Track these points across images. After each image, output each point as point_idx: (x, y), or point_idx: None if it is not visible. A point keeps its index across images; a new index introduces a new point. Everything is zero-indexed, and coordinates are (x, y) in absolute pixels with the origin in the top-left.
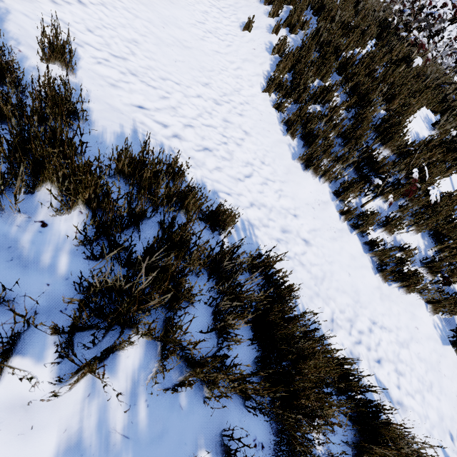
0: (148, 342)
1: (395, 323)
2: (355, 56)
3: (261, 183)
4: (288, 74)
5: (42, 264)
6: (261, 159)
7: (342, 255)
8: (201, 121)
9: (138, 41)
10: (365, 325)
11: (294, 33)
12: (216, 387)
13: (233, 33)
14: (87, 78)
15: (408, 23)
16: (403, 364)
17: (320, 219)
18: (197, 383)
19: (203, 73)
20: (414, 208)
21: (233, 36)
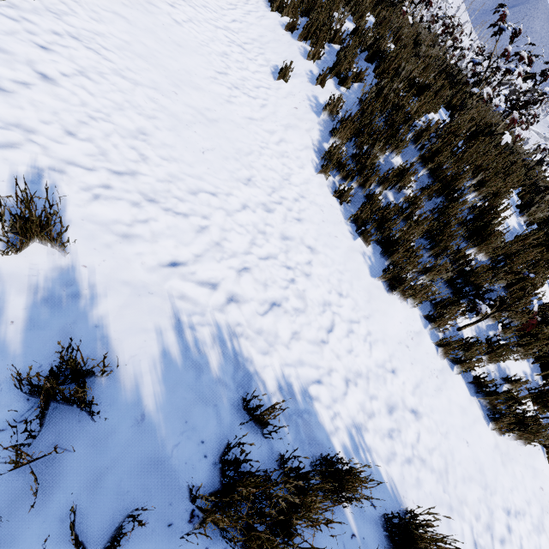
0: None
1: (523, 495)
2: (432, 128)
3: (347, 334)
4: (346, 146)
5: None
6: (337, 289)
7: (453, 414)
8: (257, 253)
9: (147, 129)
10: (503, 524)
11: (345, 87)
12: None
13: (264, 84)
14: (83, 243)
15: (477, 75)
16: None
17: (418, 362)
18: None
19: (241, 162)
20: None
21: (265, 90)
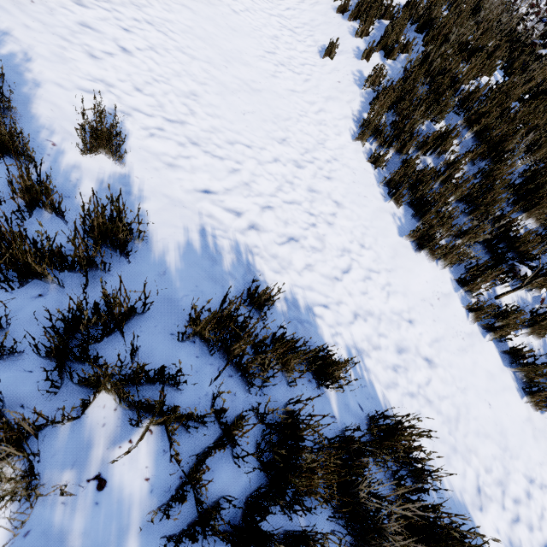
0: None
1: None
2: (481, 90)
3: (363, 279)
4: (386, 115)
5: None
6: (360, 241)
7: (476, 375)
8: (282, 197)
9: (197, 92)
10: (521, 488)
11: (391, 58)
12: None
13: (310, 62)
14: (138, 163)
15: None
16: None
17: (442, 321)
18: None
19: (279, 125)
20: None
21: (311, 67)
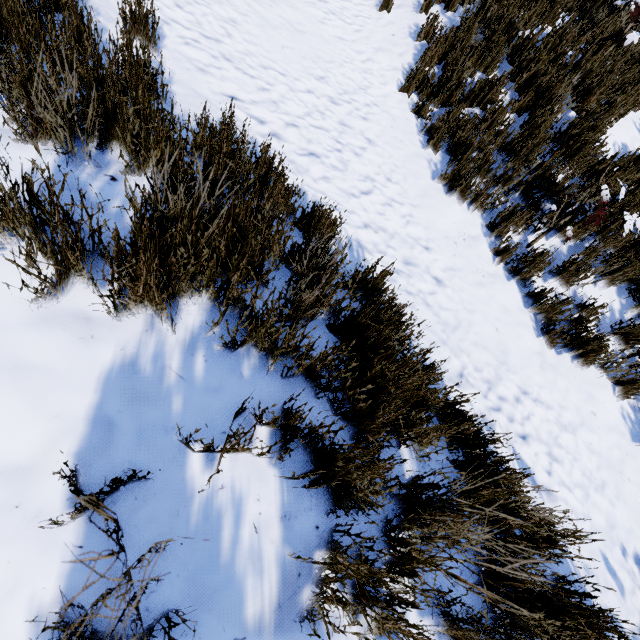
0: (212, 309)
1: (558, 400)
2: (537, 36)
3: (383, 204)
4: (438, 67)
5: (109, 211)
6: (387, 175)
7: (489, 306)
8: (309, 122)
9: (237, 21)
10: (511, 393)
11: (451, 11)
12: (279, 350)
13: (365, 14)
14: (172, 60)
15: None
16: (561, 450)
17: (463, 258)
18: (263, 363)
19: (319, 65)
20: (607, 248)
21: (364, 19)
